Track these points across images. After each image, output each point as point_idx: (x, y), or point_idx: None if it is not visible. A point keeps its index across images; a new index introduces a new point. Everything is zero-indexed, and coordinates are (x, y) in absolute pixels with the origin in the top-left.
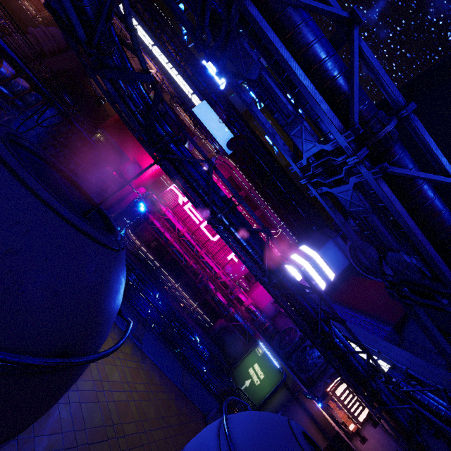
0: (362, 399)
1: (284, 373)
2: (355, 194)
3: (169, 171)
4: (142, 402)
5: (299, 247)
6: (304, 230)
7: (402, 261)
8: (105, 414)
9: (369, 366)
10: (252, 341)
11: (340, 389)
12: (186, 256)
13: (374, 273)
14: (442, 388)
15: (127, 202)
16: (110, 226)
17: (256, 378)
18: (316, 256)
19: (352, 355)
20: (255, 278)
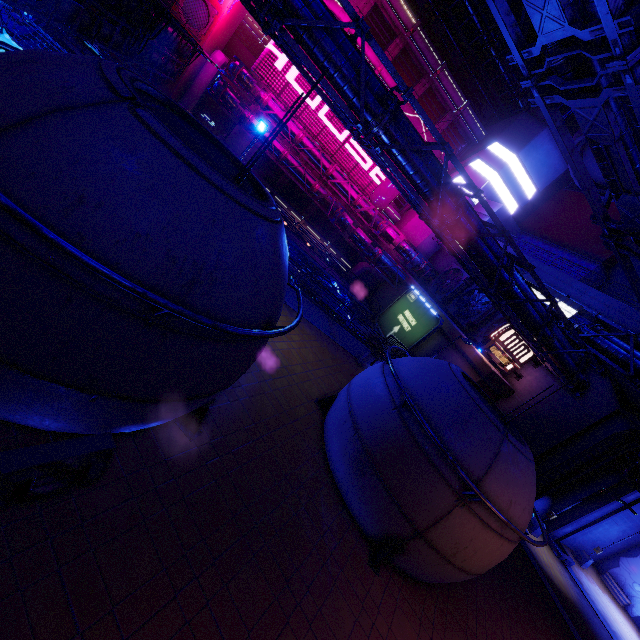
0: (529, 344)
1: (440, 319)
2: (604, 114)
3: (291, 52)
4: (301, 349)
5: (486, 147)
6: (502, 110)
7: (637, 208)
8: (276, 359)
9: (549, 314)
10: (403, 286)
11: (505, 335)
12: (309, 178)
13: (593, 218)
14: (633, 334)
15: (201, 86)
16: (255, 184)
17: (406, 325)
18: (512, 162)
19: (531, 303)
20: (419, 217)
